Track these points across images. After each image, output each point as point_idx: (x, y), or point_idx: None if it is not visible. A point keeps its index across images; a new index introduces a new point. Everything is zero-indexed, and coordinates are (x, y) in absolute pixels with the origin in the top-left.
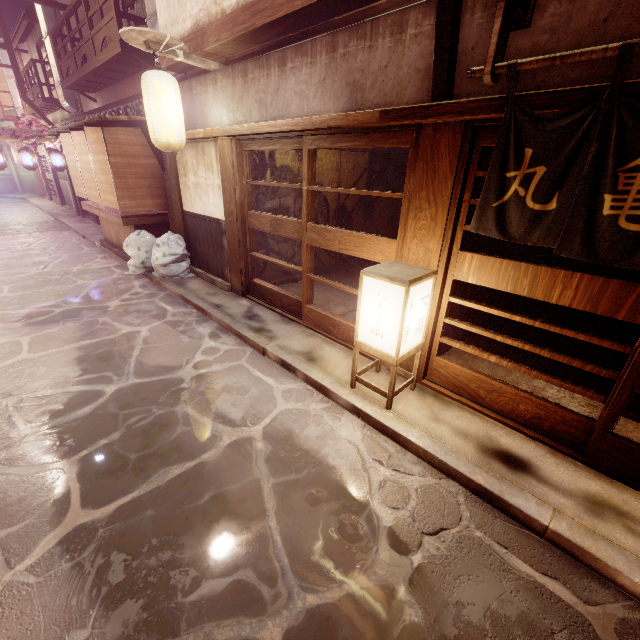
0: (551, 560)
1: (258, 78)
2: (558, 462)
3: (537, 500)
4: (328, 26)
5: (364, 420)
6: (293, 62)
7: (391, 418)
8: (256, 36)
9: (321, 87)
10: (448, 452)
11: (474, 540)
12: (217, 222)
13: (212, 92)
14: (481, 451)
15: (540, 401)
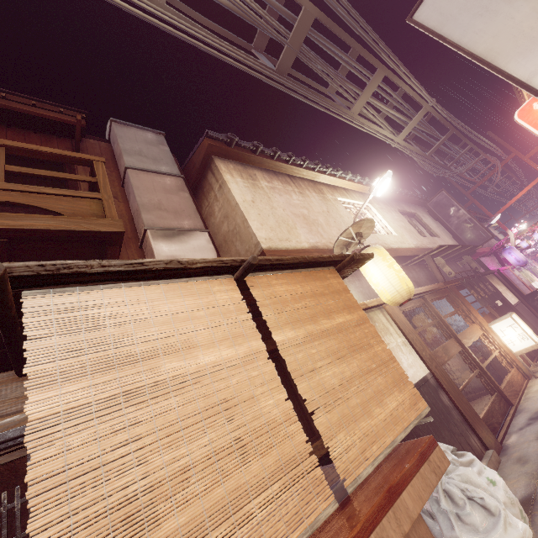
0: None
1: None
2: None
3: None
4: None
5: None
6: None
7: None
8: None
9: None
10: None
11: None
12: (425, 382)
13: None
14: None
15: None
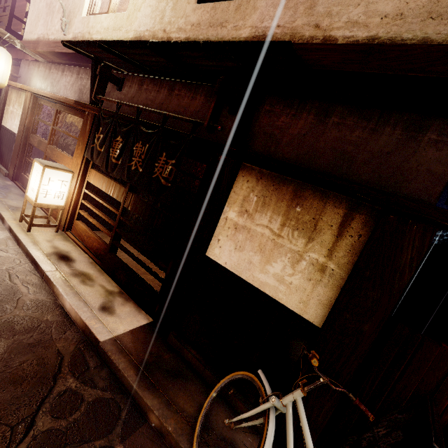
0: (36, 284)
1: (54, 73)
2: (89, 264)
3: (54, 266)
4: (87, 66)
5: (11, 234)
6: (66, 72)
7: (24, 234)
8: (59, 56)
9: (72, 87)
10: (35, 248)
11: (5, 272)
12: (14, 135)
13: (37, 71)
14: (54, 252)
15: (100, 240)
